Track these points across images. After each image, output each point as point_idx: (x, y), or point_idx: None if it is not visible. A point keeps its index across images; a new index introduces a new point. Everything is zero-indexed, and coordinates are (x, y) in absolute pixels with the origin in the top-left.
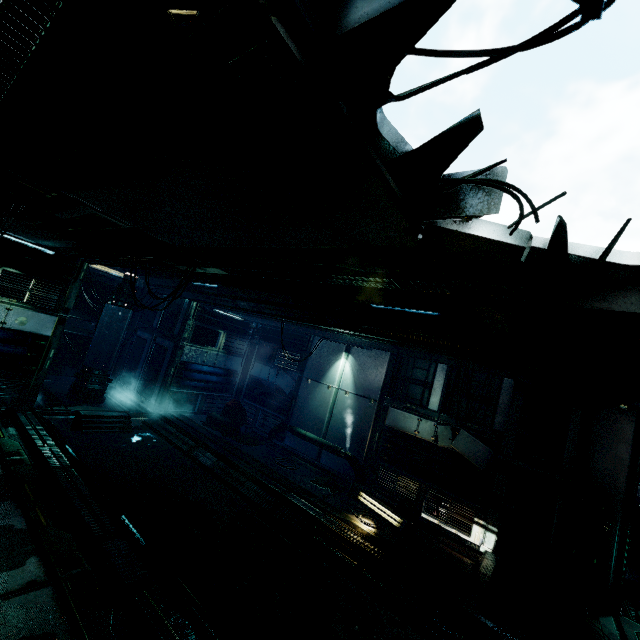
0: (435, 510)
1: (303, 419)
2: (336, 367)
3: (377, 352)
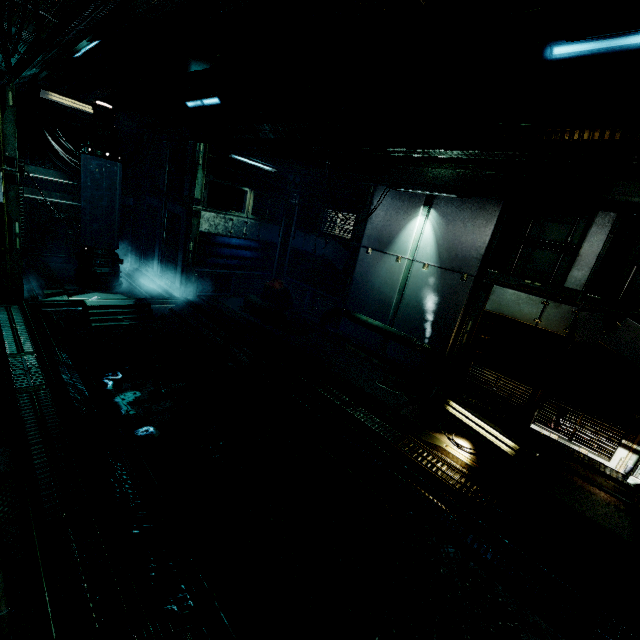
0: (552, 422)
1: (362, 301)
2: (409, 230)
3: (479, 201)
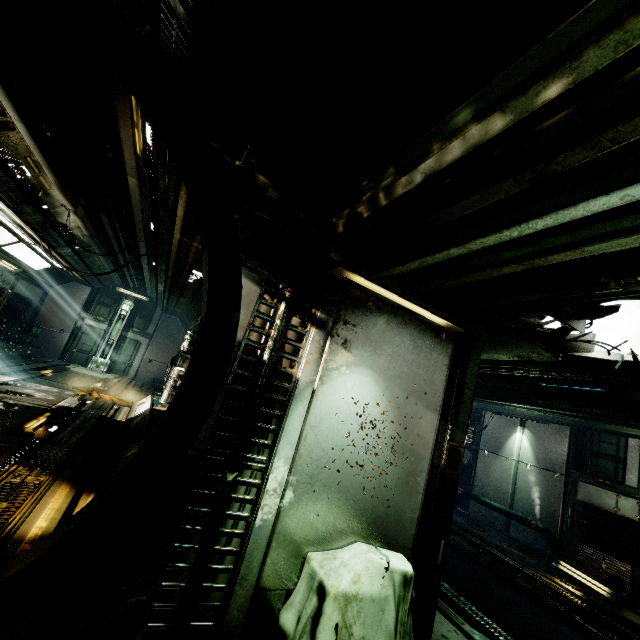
0: None
1: (485, 489)
2: (512, 440)
3: (554, 426)
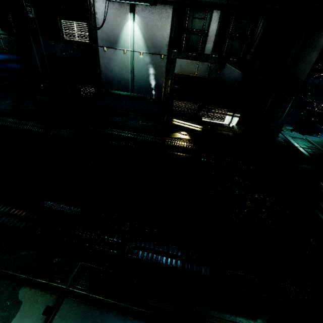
0: (206, 115)
1: (111, 83)
2: (126, 31)
3: (161, 7)
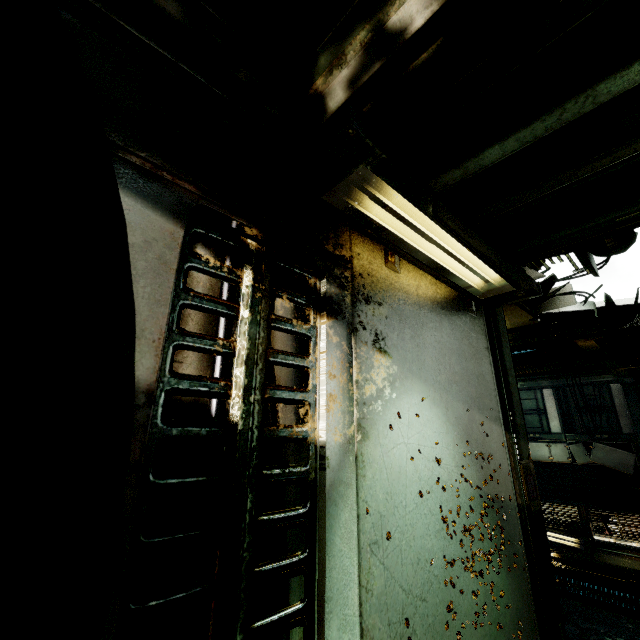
0: (605, 529)
1: None
2: None
3: None
